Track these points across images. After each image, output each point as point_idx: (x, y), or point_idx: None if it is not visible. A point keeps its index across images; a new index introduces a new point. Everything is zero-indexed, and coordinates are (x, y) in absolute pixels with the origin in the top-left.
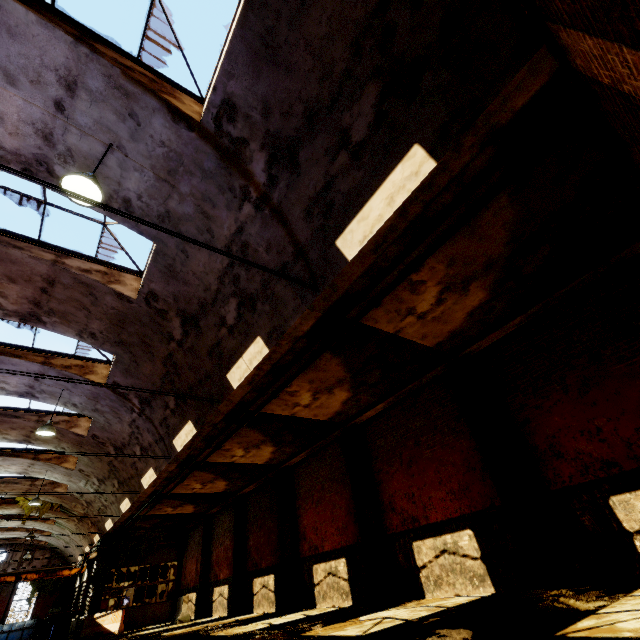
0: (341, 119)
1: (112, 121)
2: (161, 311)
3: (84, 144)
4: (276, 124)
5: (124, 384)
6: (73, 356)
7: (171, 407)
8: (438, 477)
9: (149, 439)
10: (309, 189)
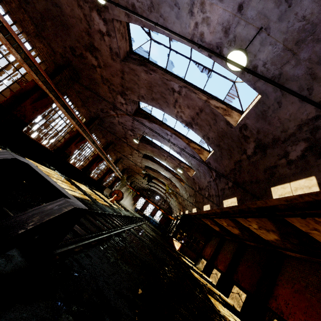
0: None
1: (269, 9)
2: (245, 136)
3: (244, 31)
4: None
5: (212, 164)
6: (197, 144)
7: (229, 185)
8: None
9: (213, 192)
10: None
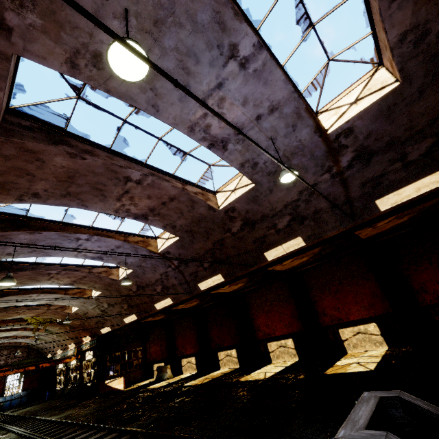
0: (405, 148)
1: (280, 127)
2: (232, 217)
3: (255, 135)
4: (369, 143)
5: (174, 253)
6: (137, 235)
7: (205, 266)
8: (355, 300)
9: (174, 282)
10: (370, 174)
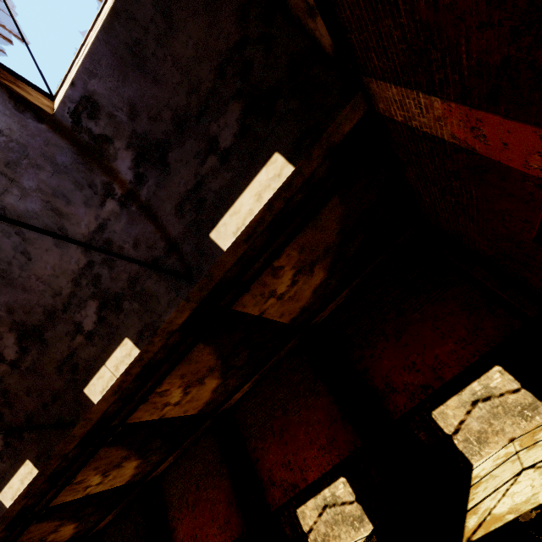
0: (209, 128)
1: None
2: None
3: None
4: (144, 126)
5: None
6: None
7: None
8: (308, 438)
9: None
10: (180, 187)
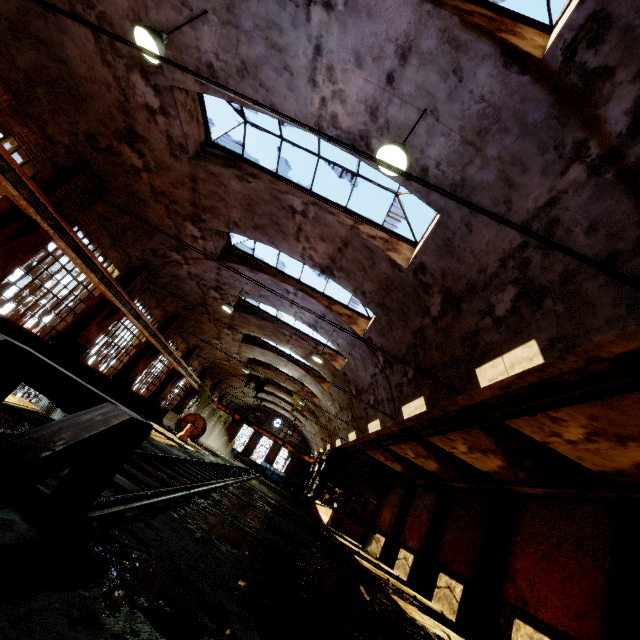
0: None
1: (433, 83)
2: (425, 284)
3: (401, 114)
4: None
5: (376, 341)
6: (346, 306)
7: (409, 376)
8: None
9: (383, 395)
10: None
